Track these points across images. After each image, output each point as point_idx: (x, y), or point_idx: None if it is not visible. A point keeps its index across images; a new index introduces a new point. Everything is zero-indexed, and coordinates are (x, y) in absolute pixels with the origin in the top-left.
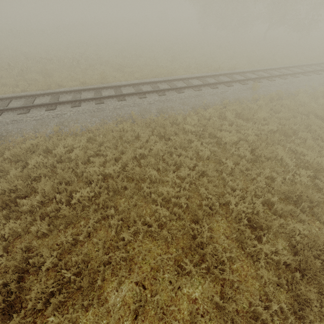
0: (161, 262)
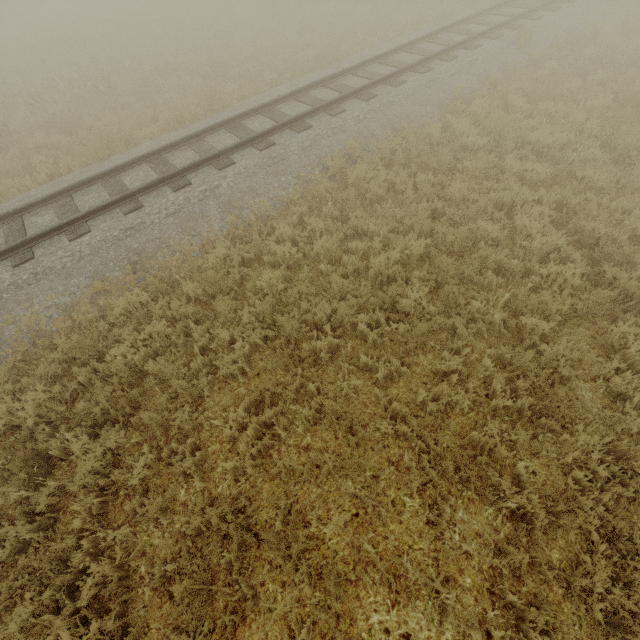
0: (610, 341)
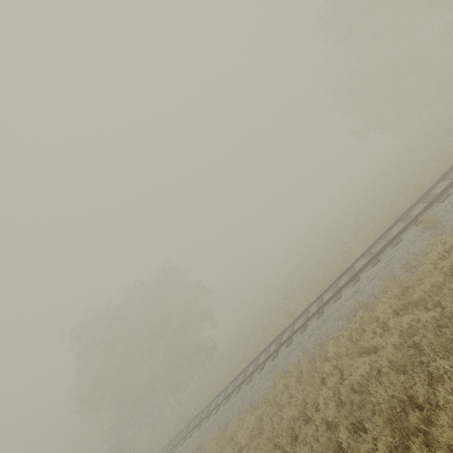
0: None
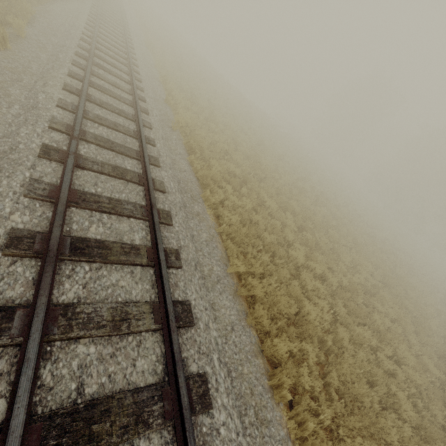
0: None
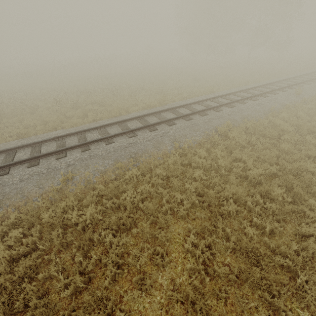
0: None
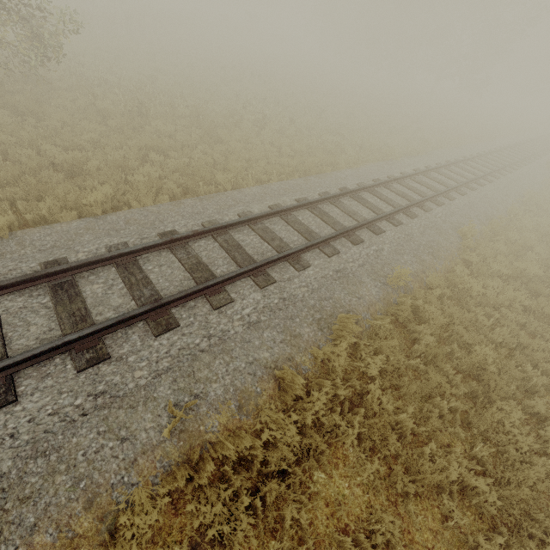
0: None
